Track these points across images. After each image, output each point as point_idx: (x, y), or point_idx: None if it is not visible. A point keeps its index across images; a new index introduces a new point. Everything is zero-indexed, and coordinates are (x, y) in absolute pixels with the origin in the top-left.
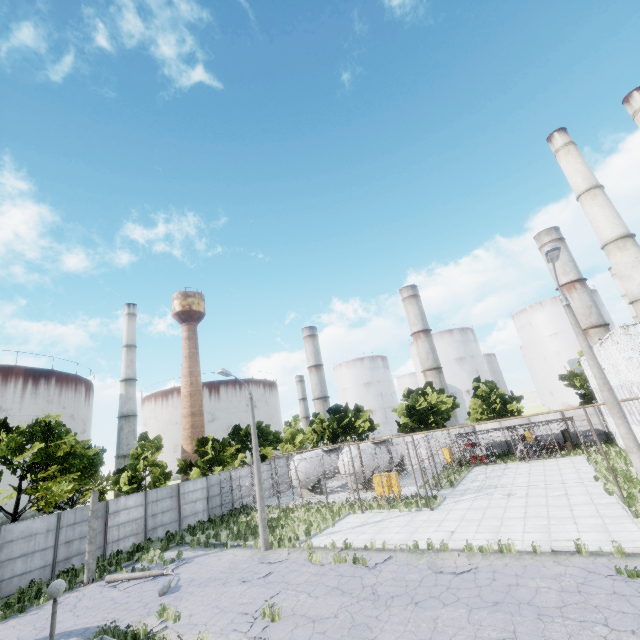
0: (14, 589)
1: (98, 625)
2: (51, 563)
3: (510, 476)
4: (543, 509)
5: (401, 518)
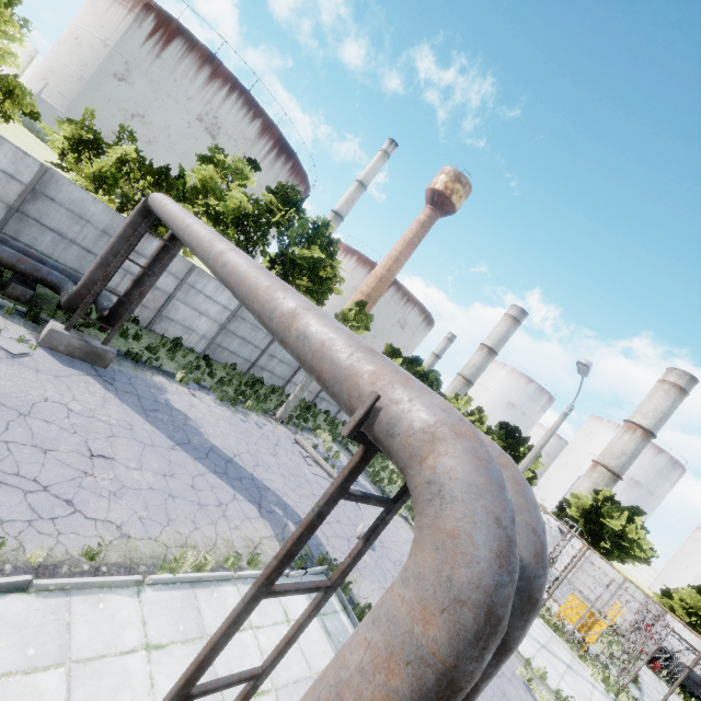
0: (221, 359)
1: None
2: (252, 361)
3: None
4: None
5: (601, 698)
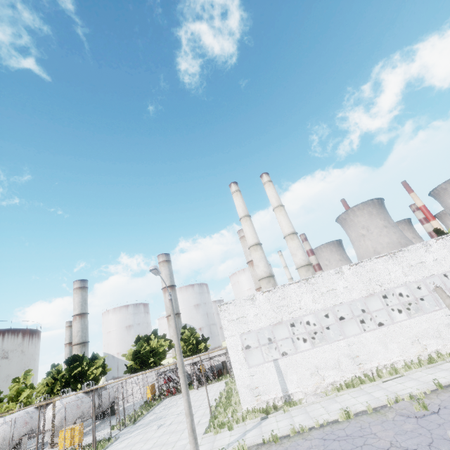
0: None
1: None
2: None
3: (178, 405)
4: (168, 436)
5: None
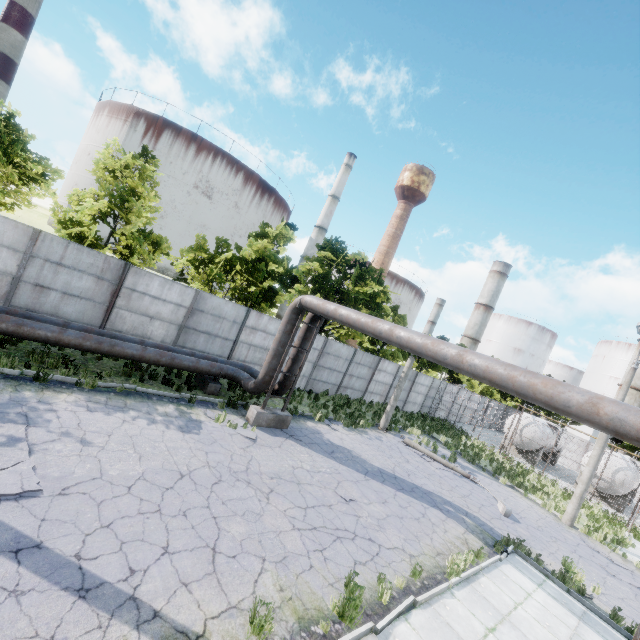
0: (317, 389)
1: (473, 514)
2: (338, 384)
3: None
4: None
5: None
